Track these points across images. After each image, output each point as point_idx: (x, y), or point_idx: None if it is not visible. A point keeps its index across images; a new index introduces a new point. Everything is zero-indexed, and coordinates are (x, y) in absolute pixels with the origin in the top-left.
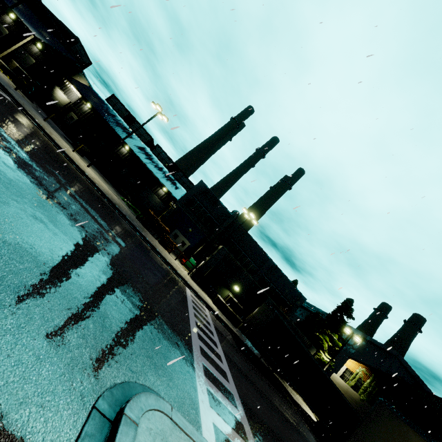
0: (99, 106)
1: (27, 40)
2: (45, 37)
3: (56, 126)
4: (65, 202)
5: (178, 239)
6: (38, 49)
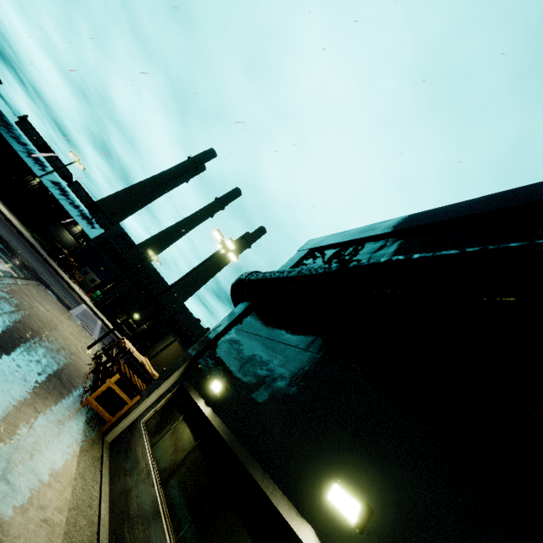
0: (8, 132)
1: None
2: None
3: None
4: None
5: (88, 276)
6: None
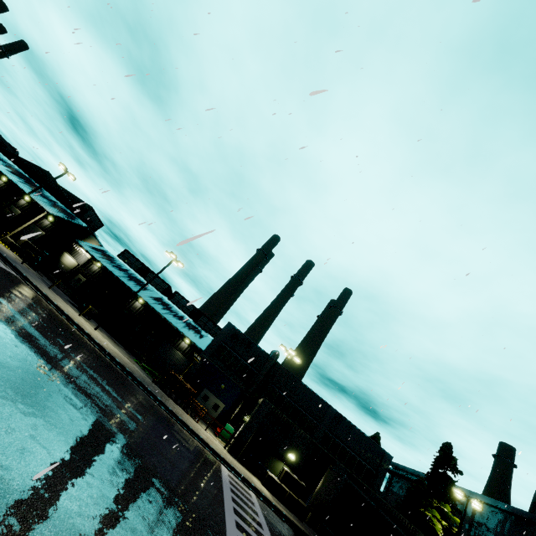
0: (110, 263)
1: (40, 217)
2: (58, 211)
3: (61, 291)
4: (69, 370)
5: (209, 402)
6: (49, 222)
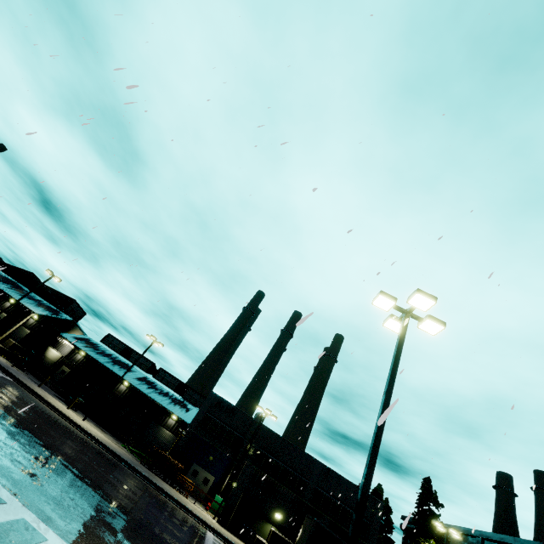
0: (94, 350)
1: (28, 318)
2: (44, 310)
3: (47, 386)
4: (71, 455)
5: (199, 477)
6: (34, 320)
